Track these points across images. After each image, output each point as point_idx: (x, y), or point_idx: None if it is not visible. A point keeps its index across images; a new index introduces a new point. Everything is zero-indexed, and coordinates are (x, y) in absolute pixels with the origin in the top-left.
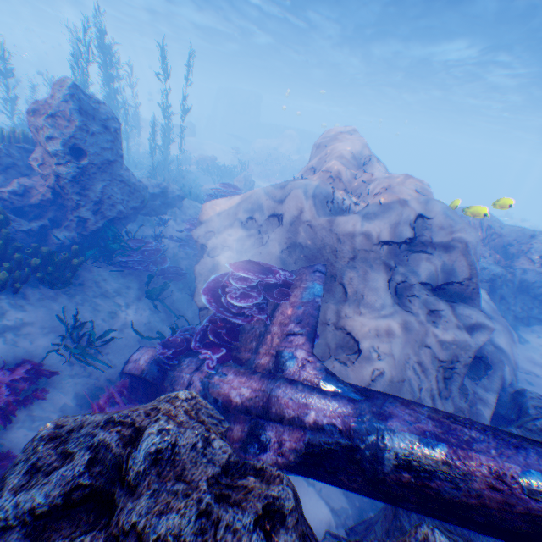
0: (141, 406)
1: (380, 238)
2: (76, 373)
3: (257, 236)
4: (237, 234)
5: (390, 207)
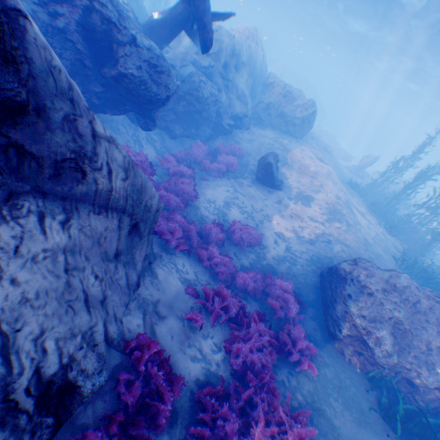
0: None
1: None
2: None
3: None
4: None
5: None
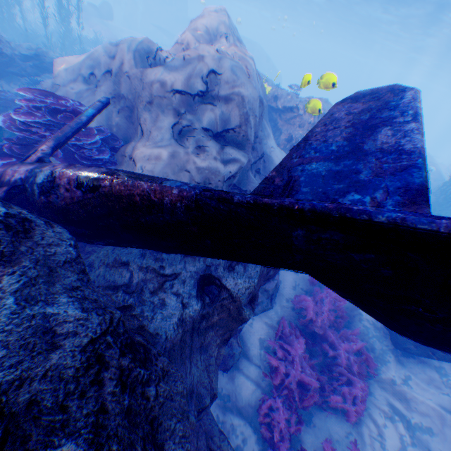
0: None
1: (174, 87)
2: None
3: (93, 89)
4: (79, 87)
5: (190, 61)
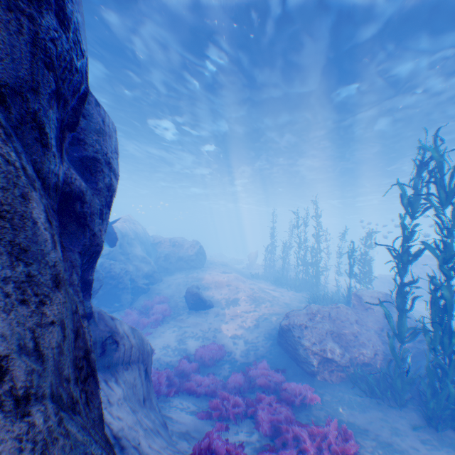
0: None
1: None
2: None
3: None
4: None
5: None
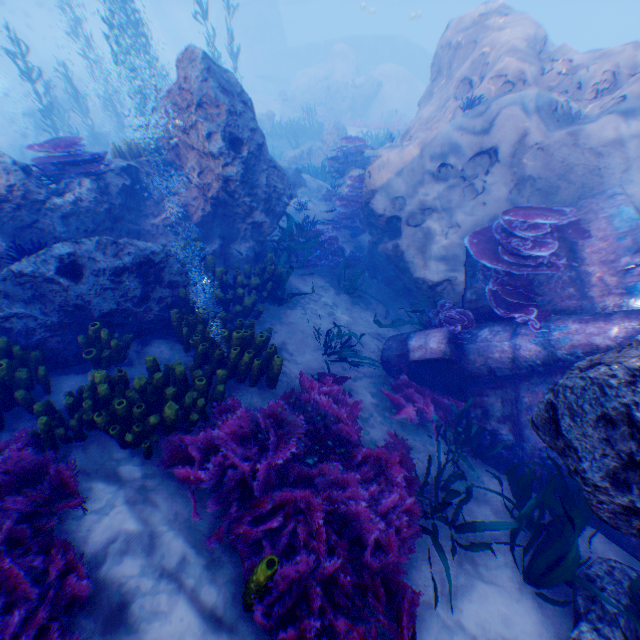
0: (636, 350)
1: None
2: (353, 375)
3: (463, 185)
4: (432, 190)
5: None
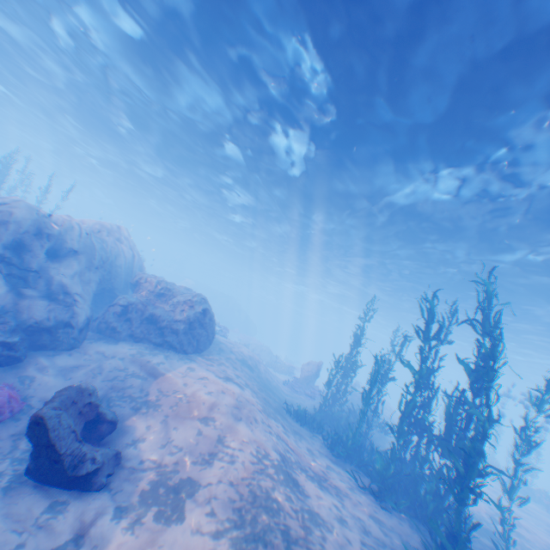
0: None
1: None
2: None
3: None
4: None
5: None
